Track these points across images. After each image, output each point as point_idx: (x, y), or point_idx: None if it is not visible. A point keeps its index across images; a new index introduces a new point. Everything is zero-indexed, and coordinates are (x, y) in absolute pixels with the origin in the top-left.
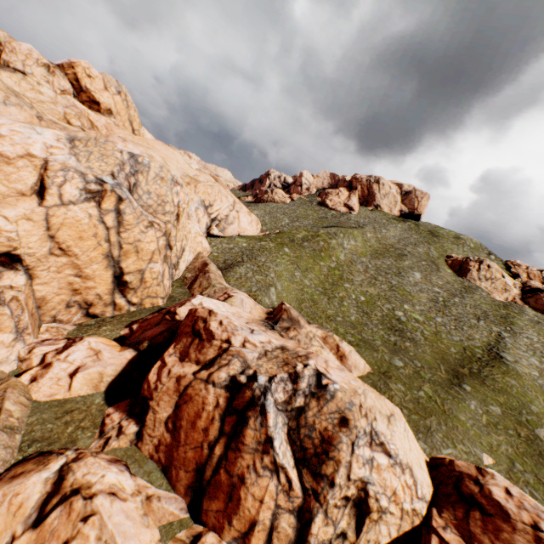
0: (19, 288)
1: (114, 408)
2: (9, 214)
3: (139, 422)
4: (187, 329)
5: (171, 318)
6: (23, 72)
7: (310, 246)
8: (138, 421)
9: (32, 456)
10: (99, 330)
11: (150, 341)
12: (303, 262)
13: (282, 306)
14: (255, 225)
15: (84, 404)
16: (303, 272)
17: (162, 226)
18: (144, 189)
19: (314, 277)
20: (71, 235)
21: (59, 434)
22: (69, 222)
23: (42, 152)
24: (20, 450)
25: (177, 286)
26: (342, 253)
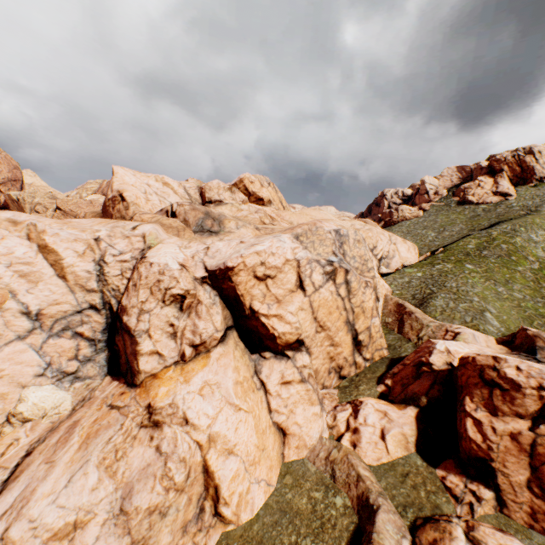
0: (309, 366)
1: (442, 470)
2: (292, 309)
3: (488, 486)
4: (472, 380)
5: (428, 369)
6: (220, 200)
7: (491, 253)
8: (485, 484)
9: (420, 522)
10: (359, 390)
11: (426, 396)
12: (496, 274)
13: (526, 332)
14: (412, 251)
15: (410, 466)
16: (504, 285)
17: (371, 282)
18: (350, 256)
19: (521, 288)
20: (324, 313)
21: (417, 499)
22: (321, 303)
23: (291, 255)
24: (401, 515)
25: (385, 334)
26: (538, 249)
